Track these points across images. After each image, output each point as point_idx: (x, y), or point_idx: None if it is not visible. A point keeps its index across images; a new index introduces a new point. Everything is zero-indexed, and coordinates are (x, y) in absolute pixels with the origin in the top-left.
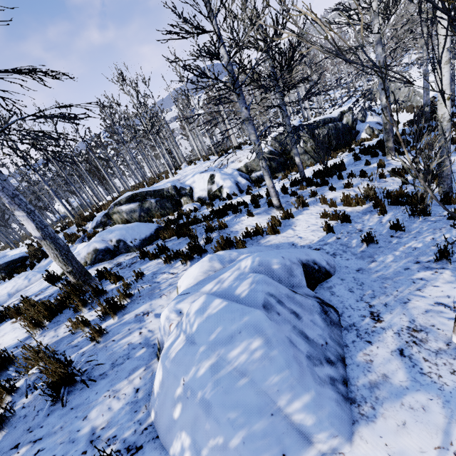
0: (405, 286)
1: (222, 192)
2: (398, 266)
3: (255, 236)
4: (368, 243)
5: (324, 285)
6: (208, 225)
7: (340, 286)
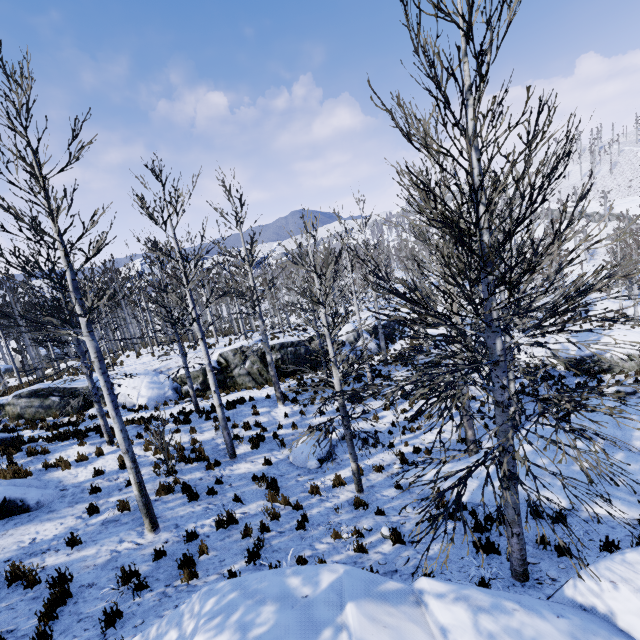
0: (45, 526)
1: (139, 401)
2: (73, 513)
3: (53, 468)
4: (93, 491)
5: (14, 517)
6: (30, 449)
7: (18, 520)
